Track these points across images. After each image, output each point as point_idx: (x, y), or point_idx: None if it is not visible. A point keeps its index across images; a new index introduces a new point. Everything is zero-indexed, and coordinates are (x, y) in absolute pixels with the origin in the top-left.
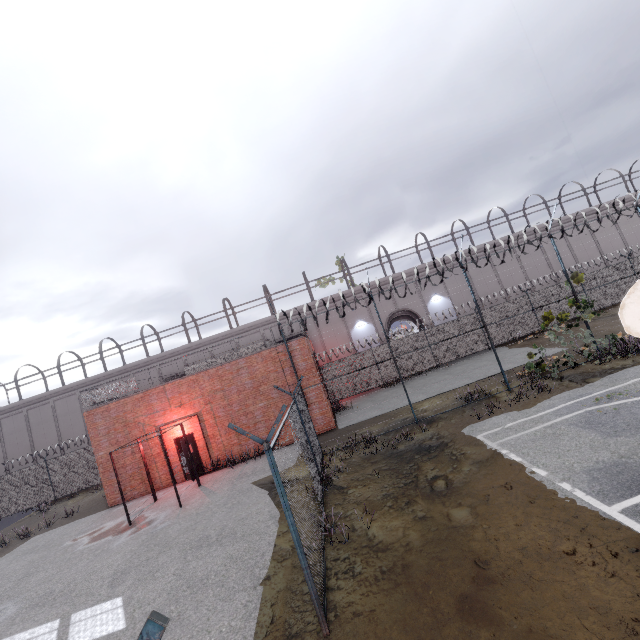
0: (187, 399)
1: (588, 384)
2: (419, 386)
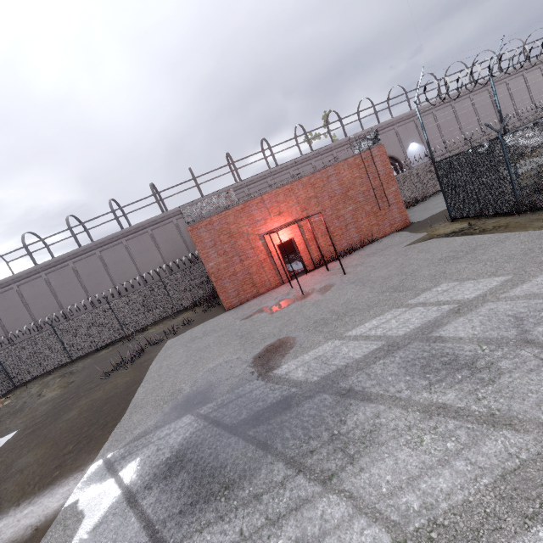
0: (285, 208)
1: None
2: None
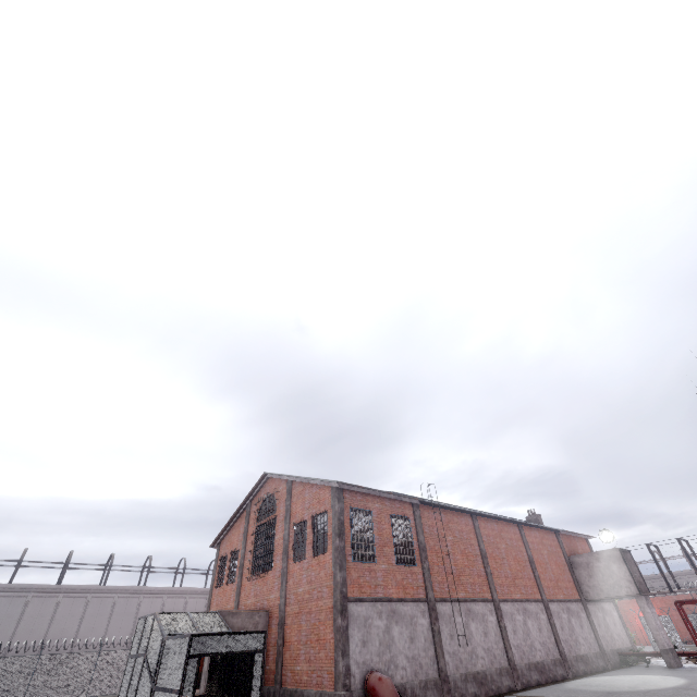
0: None
1: None
2: None
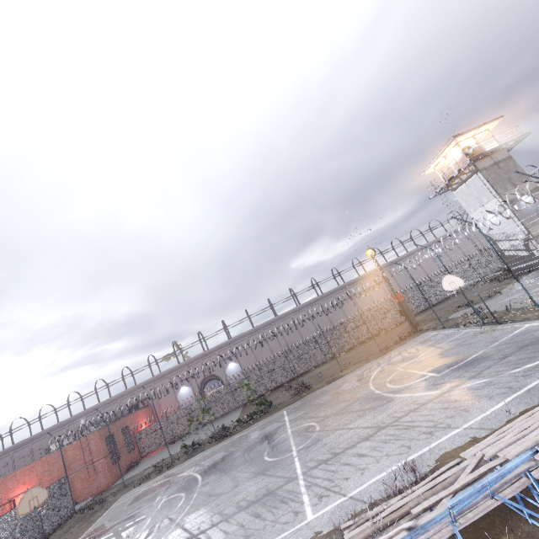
0: (28, 479)
1: (182, 463)
2: (177, 446)
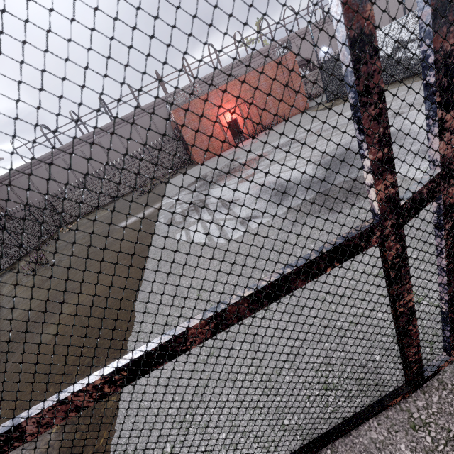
0: (231, 97)
1: None
2: None
